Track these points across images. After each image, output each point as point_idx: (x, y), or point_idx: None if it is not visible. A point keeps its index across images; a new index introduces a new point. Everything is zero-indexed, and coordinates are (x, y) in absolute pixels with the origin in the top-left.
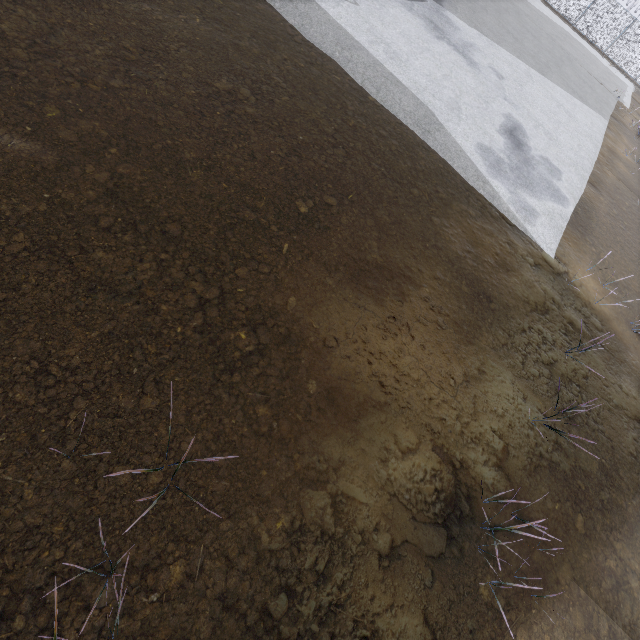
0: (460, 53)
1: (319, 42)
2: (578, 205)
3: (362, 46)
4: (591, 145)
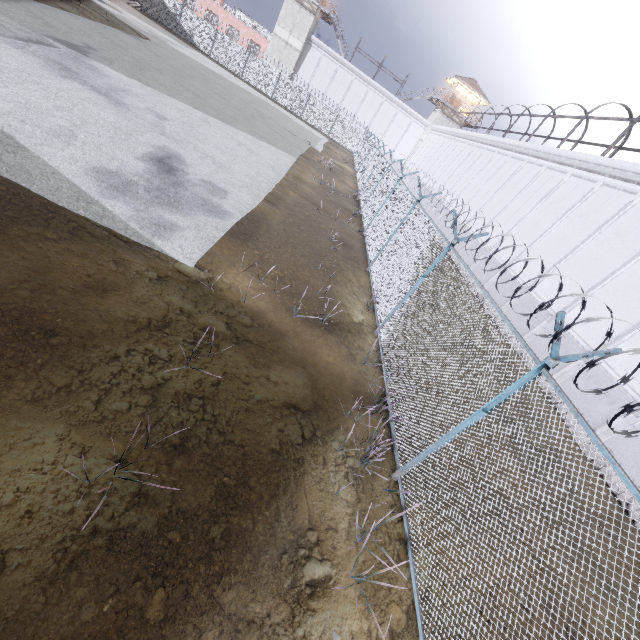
0: (101, 93)
1: None
2: (245, 217)
3: None
4: (273, 173)
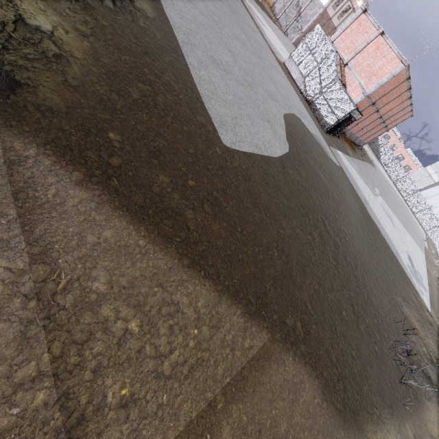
0: (391, 221)
1: (374, 220)
2: (428, 292)
3: (379, 221)
4: (424, 267)
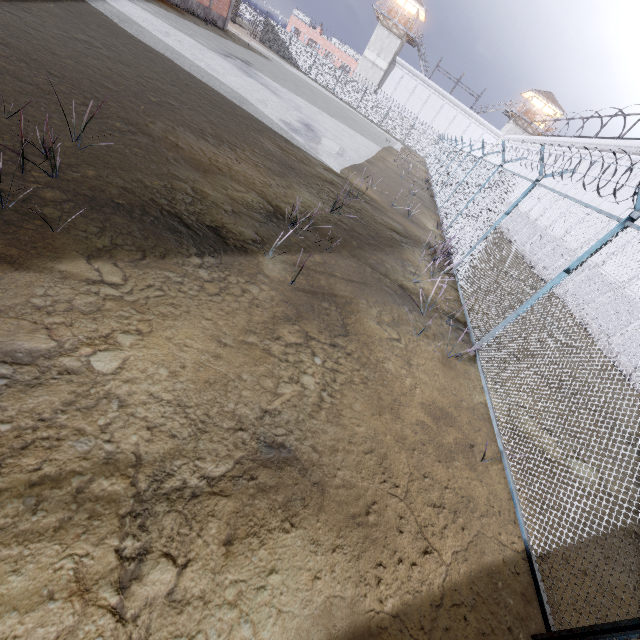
0: (266, 87)
1: (153, 46)
2: (356, 164)
3: (187, 58)
4: (367, 150)
